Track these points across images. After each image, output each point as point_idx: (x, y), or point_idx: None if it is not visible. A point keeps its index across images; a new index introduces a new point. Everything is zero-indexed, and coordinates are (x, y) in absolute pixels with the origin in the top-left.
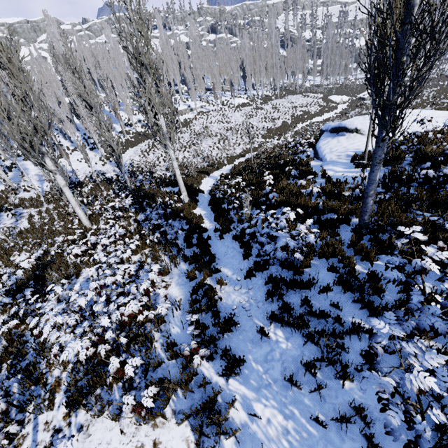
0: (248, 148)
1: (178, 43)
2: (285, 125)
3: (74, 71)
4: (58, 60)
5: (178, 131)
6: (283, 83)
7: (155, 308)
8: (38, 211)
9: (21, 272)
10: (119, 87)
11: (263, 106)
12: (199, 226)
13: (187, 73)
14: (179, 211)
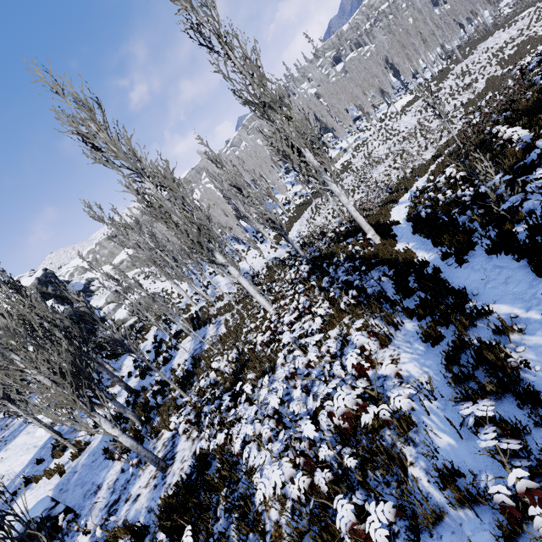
0: (443, 144)
1: (305, 98)
2: (493, 81)
3: (216, 163)
4: (213, 177)
5: (338, 181)
6: (460, 39)
7: (386, 401)
8: (230, 314)
9: (214, 374)
10: (266, 172)
11: (441, 86)
12: (412, 262)
13: (325, 116)
14: (372, 257)
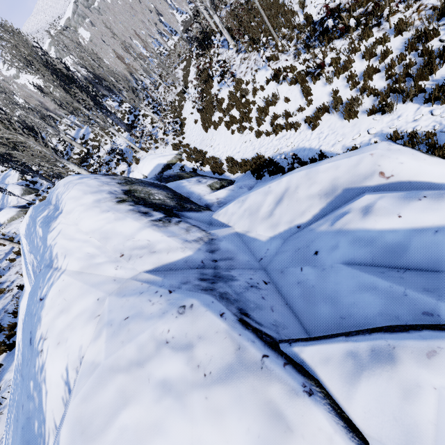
0: None
1: None
2: None
3: None
4: None
5: None
6: None
7: None
8: None
9: None
10: None
11: None
12: None
13: None
14: None
